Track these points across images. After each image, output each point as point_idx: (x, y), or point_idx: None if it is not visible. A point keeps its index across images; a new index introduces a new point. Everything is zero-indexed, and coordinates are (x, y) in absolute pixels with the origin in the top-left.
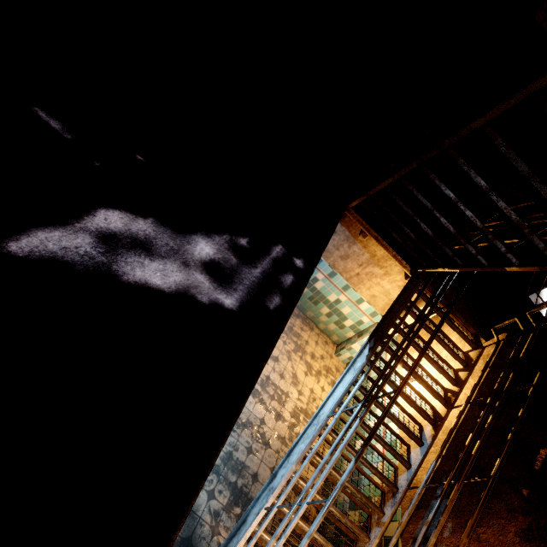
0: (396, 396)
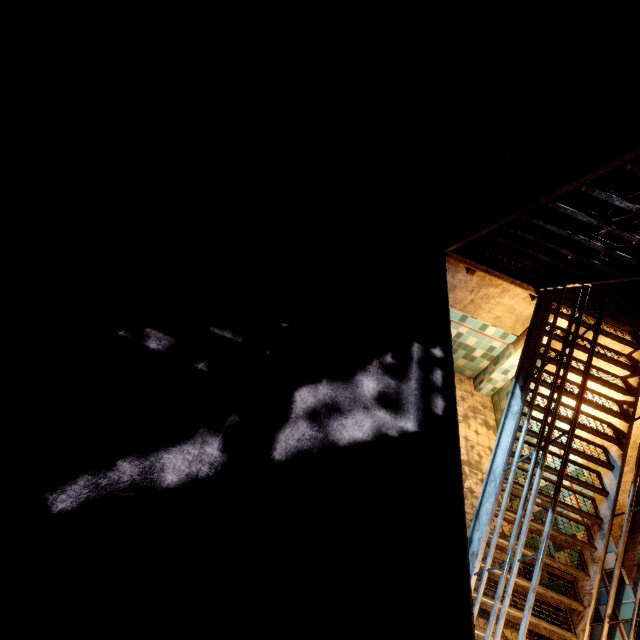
0: (570, 436)
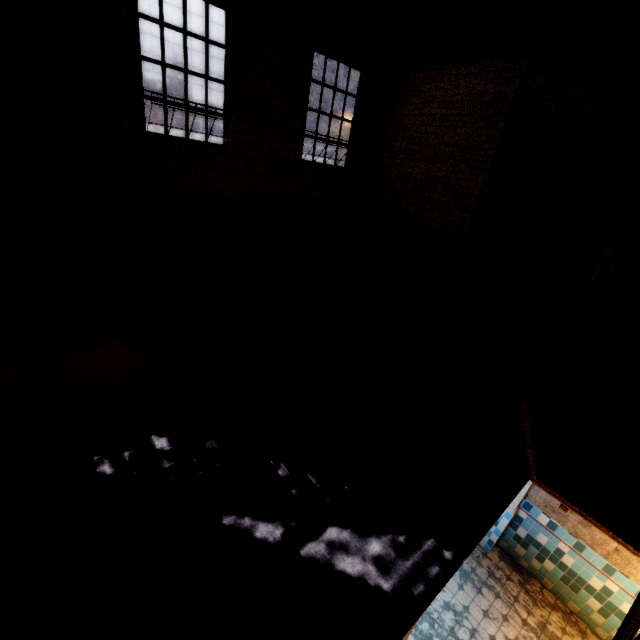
0: None
